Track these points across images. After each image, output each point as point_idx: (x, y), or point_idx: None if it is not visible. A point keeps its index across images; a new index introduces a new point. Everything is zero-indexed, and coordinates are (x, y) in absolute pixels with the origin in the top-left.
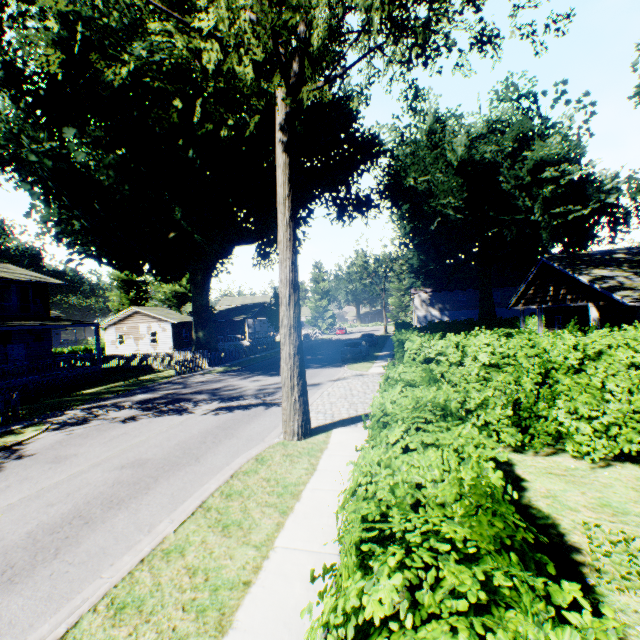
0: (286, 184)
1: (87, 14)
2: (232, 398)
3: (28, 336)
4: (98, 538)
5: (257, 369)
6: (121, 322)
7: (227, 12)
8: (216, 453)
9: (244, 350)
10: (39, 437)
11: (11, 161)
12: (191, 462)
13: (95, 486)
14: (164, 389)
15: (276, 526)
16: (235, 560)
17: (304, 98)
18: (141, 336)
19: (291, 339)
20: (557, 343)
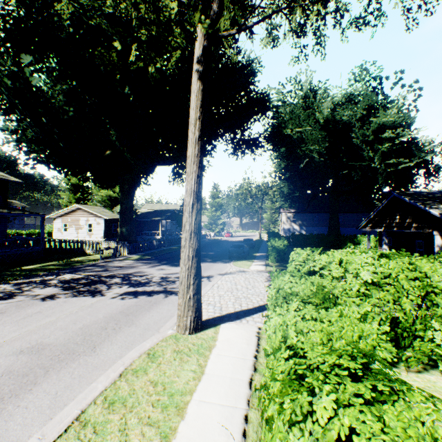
0: (198, 107)
1: None
2: (140, 284)
3: None
4: None
5: (164, 259)
6: (67, 215)
7: None
8: (113, 342)
9: (156, 243)
10: None
11: None
12: (87, 351)
13: None
14: (87, 271)
15: None
16: None
17: (221, 26)
18: (81, 226)
19: (191, 243)
20: (437, 269)
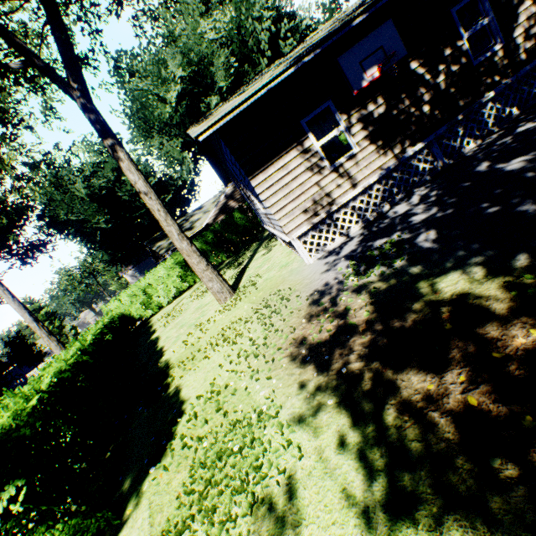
0: None
1: None
2: None
3: None
4: None
5: None
6: None
7: None
8: None
9: None
10: None
11: None
12: None
13: None
14: None
15: None
16: None
17: None
18: None
19: (52, 340)
20: (142, 281)
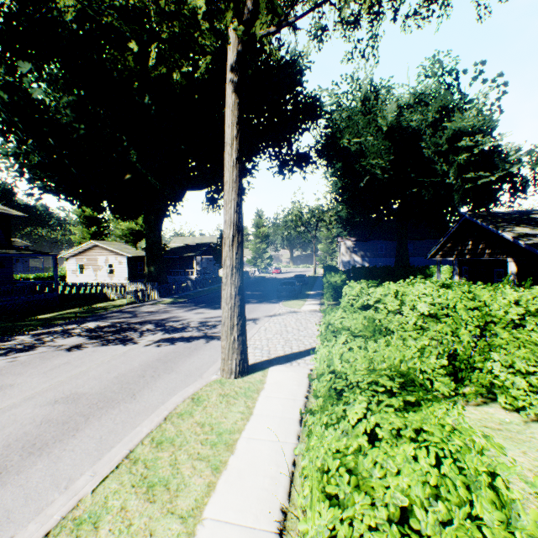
0: (234, 125)
1: None
2: (176, 329)
3: None
4: (6, 496)
5: (201, 302)
6: (81, 254)
7: None
8: (153, 389)
9: (191, 284)
10: None
11: None
12: (127, 399)
13: (21, 424)
14: (114, 318)
15: (207, 488)
16: None
17: (257, 31)
18: (99, 267)
19: (233, 280)
20: (497, 297)
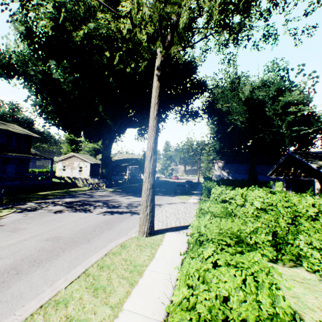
0: (156, 97)
1: (69, 7)
2: (114, 206)
3: (17, 161)
4: (21, 285)
5: (130, 192)
6: (65, 159)
7: (137, 5)
8: (100, 238)
9: (125, 181)
10: (9, 215)
11: (22, 74)
12: (85, 242)
13: (29, 249)
14: (80, 197)
15: (126, 293)
16: (97, 315)
17: (172, 52)
18: (74, 168)
19: (149, 179)
20: (302, 201)
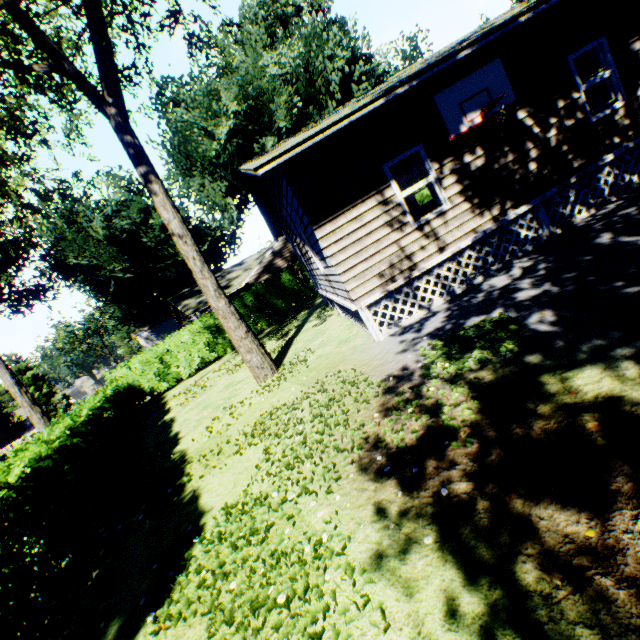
0: None
1: None
2: None
3: None
4: None
5: None
6: None
7: None
8: None
9: None
10: None
11: None
12: None
13: None
14: None
15: None
16: None
17: None
18: None
19: (36, 410)
20: (160, 346)
